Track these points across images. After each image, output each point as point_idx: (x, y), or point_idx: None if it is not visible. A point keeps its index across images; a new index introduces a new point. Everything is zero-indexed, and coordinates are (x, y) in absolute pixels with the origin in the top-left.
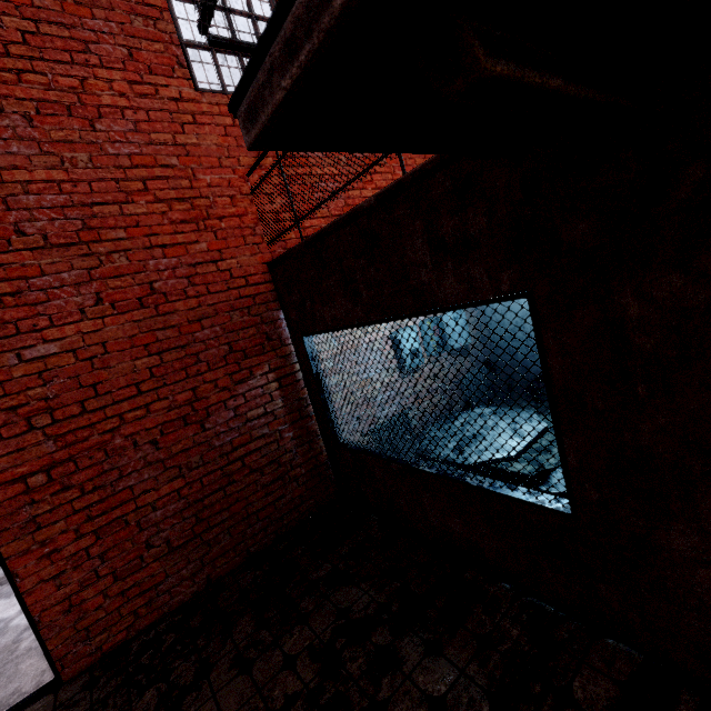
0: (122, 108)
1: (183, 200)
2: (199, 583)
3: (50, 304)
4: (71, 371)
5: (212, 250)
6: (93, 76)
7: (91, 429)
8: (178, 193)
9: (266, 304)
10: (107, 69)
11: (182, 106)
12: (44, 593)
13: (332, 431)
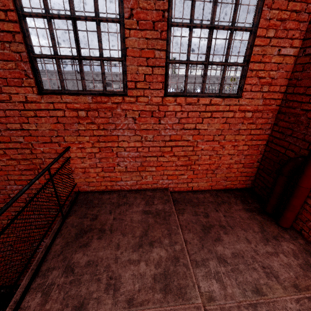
0: None
1: (27, 159)
2: None
3: None
4: None
5: (42, 183)
6: None
7: None
8: (23, 155)
9: None
10: None
11: (28, 105)
12: None
13: None
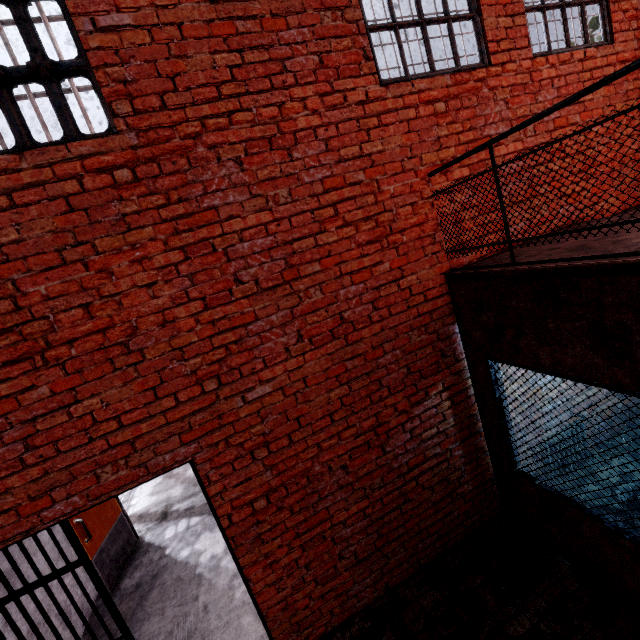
0: (314, 127)
1: (368, 218)
2: (379, 590)
3: (263, 347)
4: (280, 407)
5: (394, 268)
6: (289, 97)
7: (296, 458)
8: (363, 212)
9: (441, 319)
10: (300, 86)
11: (368, 108)
12: (268, 594)
13: (511, 457)
